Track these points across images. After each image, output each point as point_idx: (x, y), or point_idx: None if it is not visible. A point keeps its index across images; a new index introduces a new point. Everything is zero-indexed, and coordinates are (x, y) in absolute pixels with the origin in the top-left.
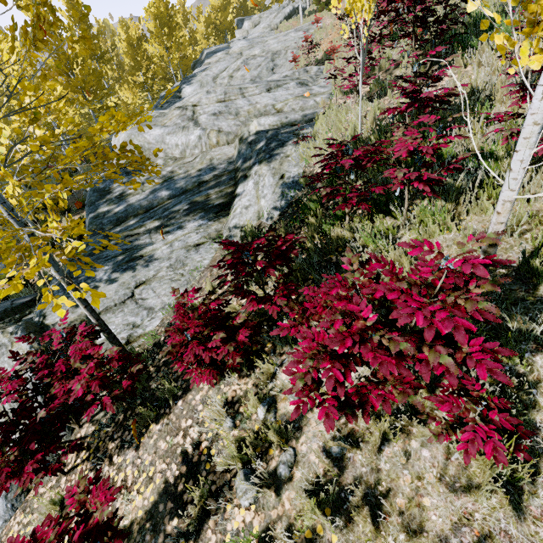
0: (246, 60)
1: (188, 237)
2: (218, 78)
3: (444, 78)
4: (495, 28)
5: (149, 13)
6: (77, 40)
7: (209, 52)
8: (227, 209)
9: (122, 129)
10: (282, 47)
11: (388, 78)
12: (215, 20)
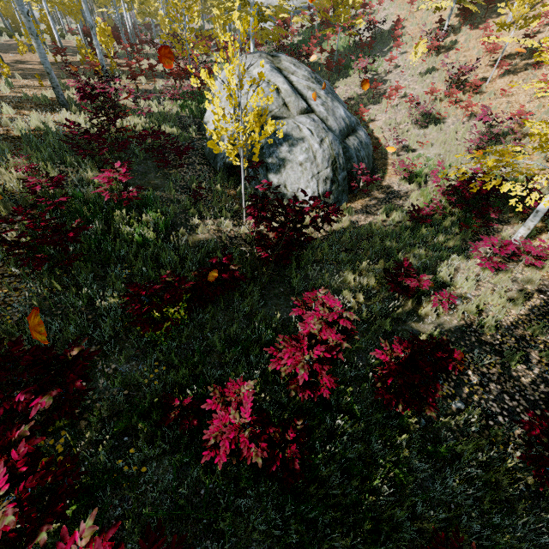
0: None
1: None
2: None
3: None
4: None
5: None
6: None
7: None
8: None
9: None
10: None
11: None
12: None
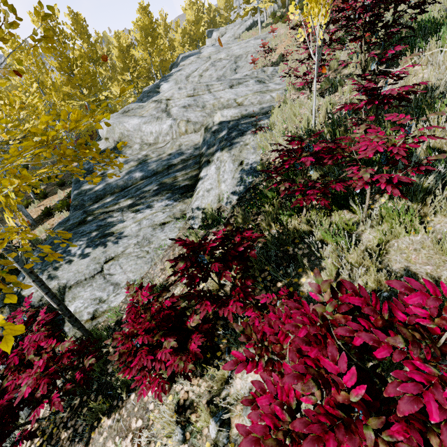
0: (213, 62)
1: (155, 216)
2: (190, 77)
3: (407, 76)
4: (442, 31)
5: (136, 26)
6: (39, 39)
7: (184, 56)
8: (191, 190)
9: (75, 127)
10: (244, 52)
11: (338, 76)
12: (190, 31)
